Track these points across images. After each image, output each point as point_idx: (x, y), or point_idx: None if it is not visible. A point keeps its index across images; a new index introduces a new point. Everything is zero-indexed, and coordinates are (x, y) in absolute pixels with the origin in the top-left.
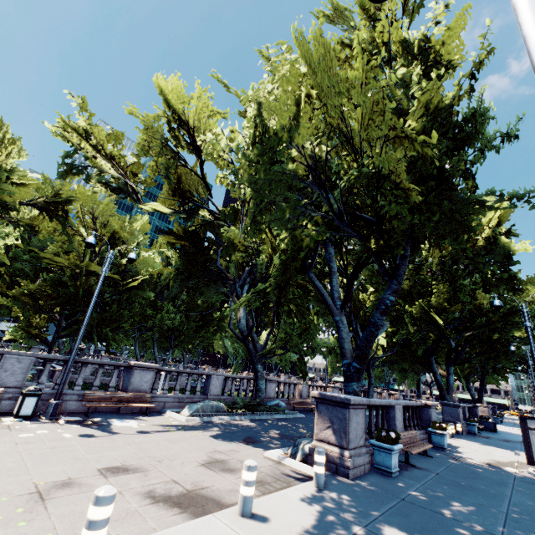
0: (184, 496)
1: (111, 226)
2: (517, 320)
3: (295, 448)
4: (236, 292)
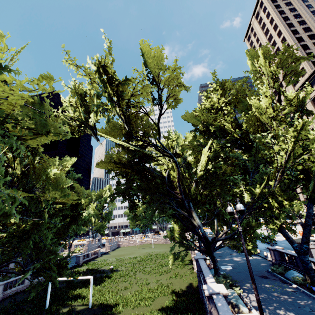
0: None
1: (36, 149)
2: None
3: None
4: (186, 206)
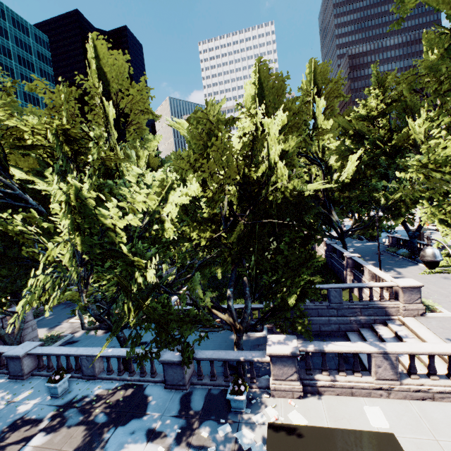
0: None
1: None
2: None
3: None
4: (327, 207)
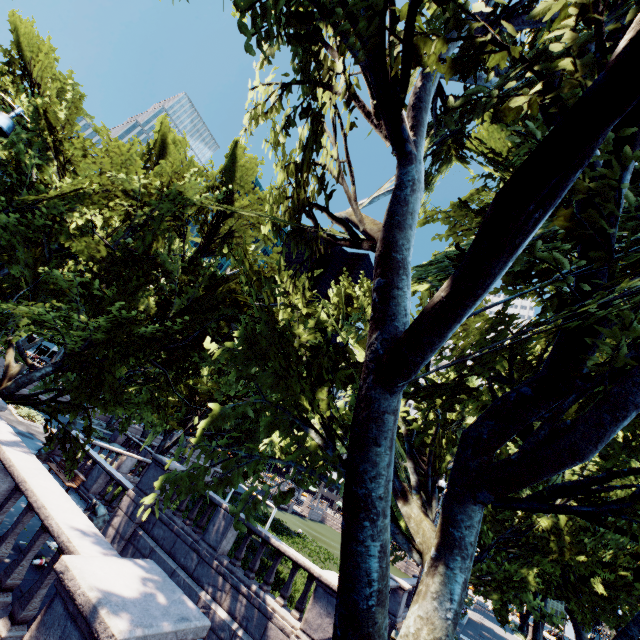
0: None
1: None
2: (637, 593)
3: None
4: (428, 486)
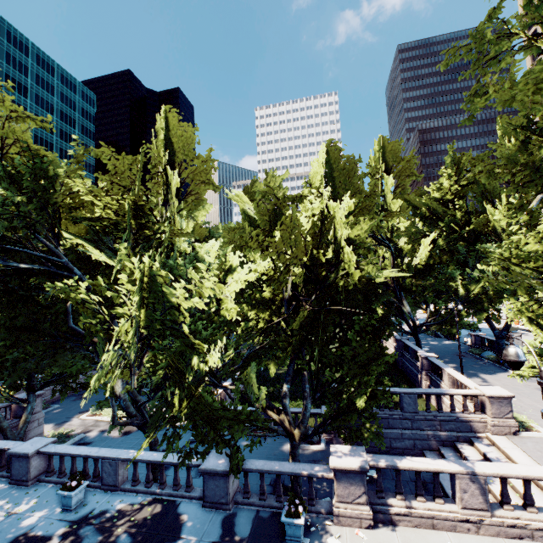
0: None
1: None
2: None
3: None
4: (397, 295)
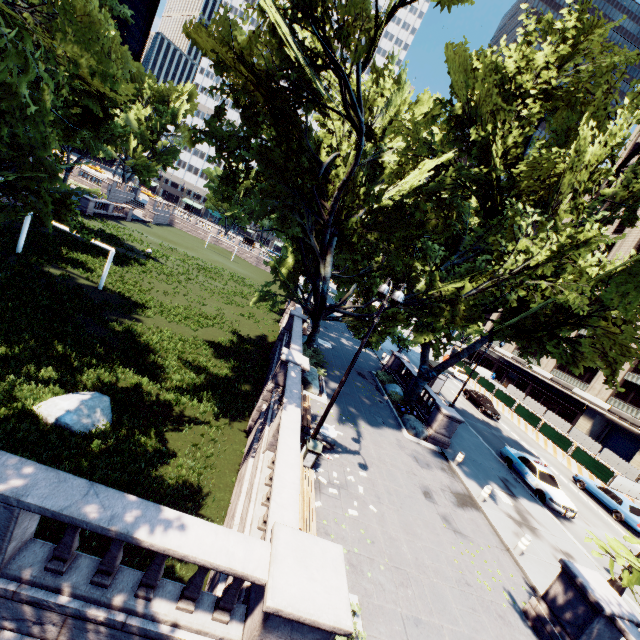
0: (458, 498)
1: None
2: None
3: (415, 430)
4: (325, 239)
